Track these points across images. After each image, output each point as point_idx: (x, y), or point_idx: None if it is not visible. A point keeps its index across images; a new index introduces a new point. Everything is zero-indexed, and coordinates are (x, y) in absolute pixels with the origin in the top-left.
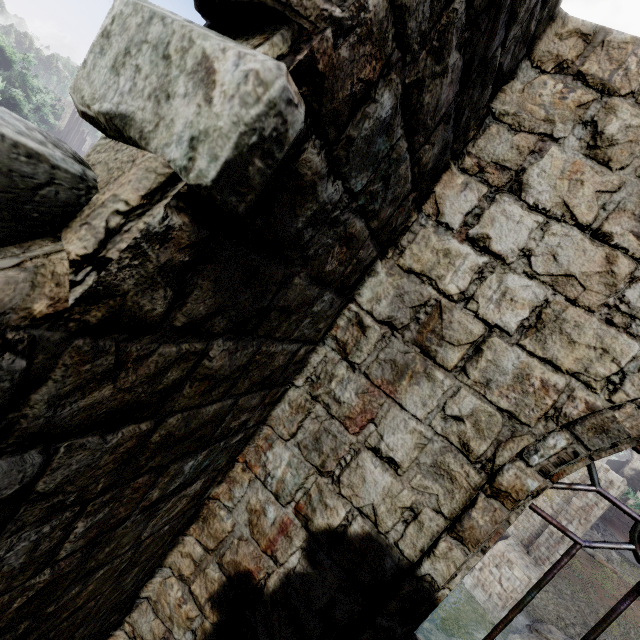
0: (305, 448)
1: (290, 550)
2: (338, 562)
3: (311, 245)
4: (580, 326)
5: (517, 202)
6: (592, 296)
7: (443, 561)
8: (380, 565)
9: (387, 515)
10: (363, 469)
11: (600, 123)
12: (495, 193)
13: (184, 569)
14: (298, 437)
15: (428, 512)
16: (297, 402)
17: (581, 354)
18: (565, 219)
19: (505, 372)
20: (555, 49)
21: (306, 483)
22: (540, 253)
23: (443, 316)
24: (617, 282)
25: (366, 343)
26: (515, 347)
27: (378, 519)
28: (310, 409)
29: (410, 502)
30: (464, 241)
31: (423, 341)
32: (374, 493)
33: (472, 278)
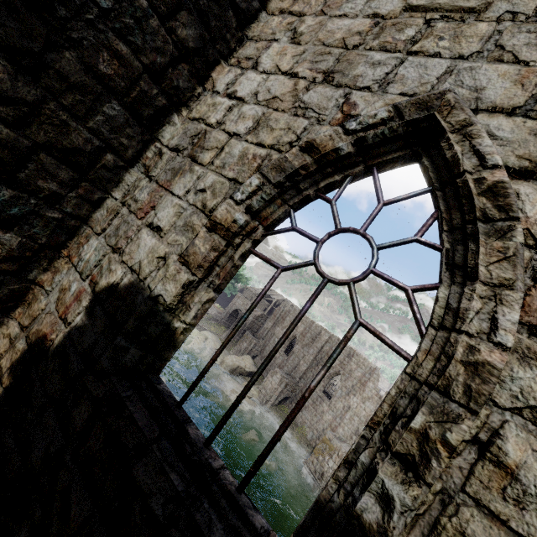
0: (108, 236)
1: (78, 310)
2: (107, 309)
3: (70, 26)
4: (278, 120)
5: (253, 71)
6: (285, 104)
7: (173, 283)
8: (134, 303)
9: (147, 265)
10: (140, 239)
11: (297, 28)
12: (243, 70)
13: (1, 348)
14: (106, 230)
15: (173, 255)
16: (112, 208)
17: (276, 134)
18: (276, 72)
19: (234, 156)
20: (280, 6)
21: (102, 259)
22: (261, 91)
23: (206, 136)
24: (299, 93)
25: (161, 163)
26: (242, 141)
27: (141, 270)
28: (118, 210)
29: (163, 252)
30: (224, 96)
31: (192, 152)
32: (143, 253)
33: (225, 113)
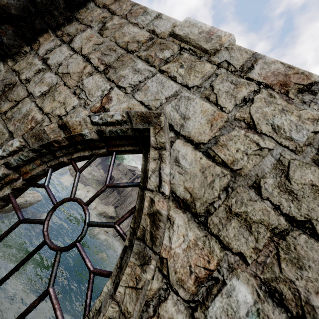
0: None
1: None
2: None
3: None
4: (61, 93)
5: (66, 46)
6: (72, 81)
7: None
8: None
9: None
10: None
11: (106, 23)
12: (61, 43)
13: None
14: None
15: None
16: None
17: (54, 105)
18: (78, 53)
19: (21, 113)
20: (105, 1)
21: None
22: (63, 64)
23: (13, 88)
24: (83, 76)
25: None
26: (32, 102)
27: None
28: None
29: None
30: (40, 59)
31: None
32: None
33: (34, 73)
